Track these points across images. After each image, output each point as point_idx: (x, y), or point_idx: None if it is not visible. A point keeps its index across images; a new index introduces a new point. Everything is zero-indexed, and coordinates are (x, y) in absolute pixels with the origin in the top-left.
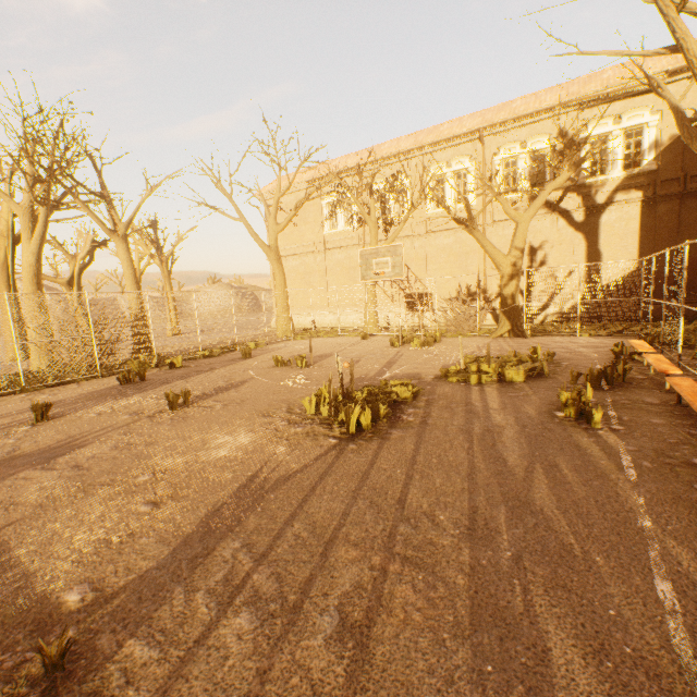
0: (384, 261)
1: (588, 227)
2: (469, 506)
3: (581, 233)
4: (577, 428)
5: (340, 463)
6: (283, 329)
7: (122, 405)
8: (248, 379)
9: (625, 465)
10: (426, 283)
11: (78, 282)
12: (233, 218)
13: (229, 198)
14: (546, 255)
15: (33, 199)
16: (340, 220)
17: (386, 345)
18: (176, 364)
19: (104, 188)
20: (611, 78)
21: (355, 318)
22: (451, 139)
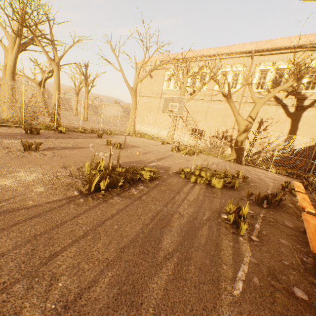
0: (175, 105)
1: (295, 116)
2: (92, 280)
3: (290, 118)
4: (228, 230)
5: (58, 210)
6: (127, 129)
7: (8, 142)
8: (85, 147)
9: (239, 276)
10: (203, 125)
11: (44, 84)
12: (117, 69)
13: (116, 58)
14: (268, 126)
15: (12, 32)
16: (171, 84)
17: (169, 149)
18: (62, 131)
19: (51, 36)
20: None
21: (166, 134)
22: (236, 53)
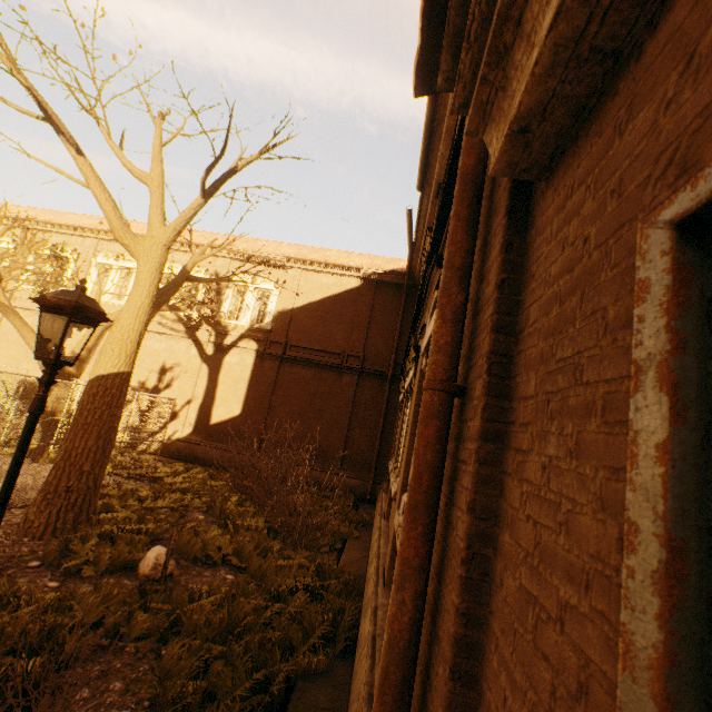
0: None
1: (215, 362)
2: None
3: (208, 366)
4: None
5: None
6: None
7: None
8: None
9: None
10: None
11: None
12: None
13: None
14: (174, 378)
15: None
16: None
17: None
18: None
19: None
20: (259, 246)
21: None
22: None
